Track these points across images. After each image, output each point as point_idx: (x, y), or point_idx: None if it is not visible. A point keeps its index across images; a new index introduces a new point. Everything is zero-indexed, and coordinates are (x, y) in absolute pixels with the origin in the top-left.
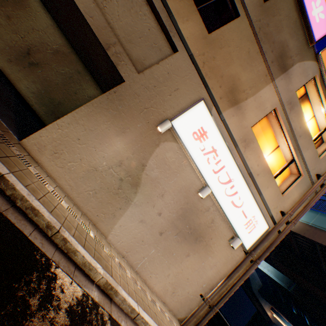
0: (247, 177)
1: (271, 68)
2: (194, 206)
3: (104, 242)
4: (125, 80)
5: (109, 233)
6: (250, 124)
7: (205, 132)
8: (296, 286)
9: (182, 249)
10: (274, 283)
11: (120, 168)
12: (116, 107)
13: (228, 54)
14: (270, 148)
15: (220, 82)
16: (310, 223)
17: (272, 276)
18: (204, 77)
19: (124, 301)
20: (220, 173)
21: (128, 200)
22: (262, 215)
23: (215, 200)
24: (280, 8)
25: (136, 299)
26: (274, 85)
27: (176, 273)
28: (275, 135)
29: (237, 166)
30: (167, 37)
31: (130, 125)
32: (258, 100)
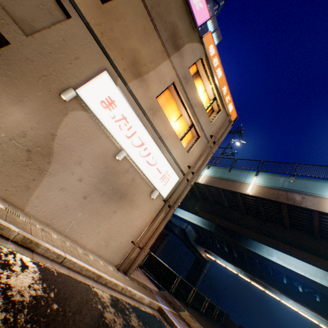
0: (158, 141)
1: (167, 46)
2: (114, 169)
3: (20, 213)
4: (11, 43)
5: (26, 205)
6: (155, 95)
7: (113, 101)
8: (215, 225)
9: (109, 208)
10: (202, 229)
11: (25, 139)
12: (6, 72)
13: (126, 28)
14: (176, 117)
15: (122, 54)
16: (217, 176)
17: (200, 224)
18: (104, 48)
19: (48, 250)
20: (134, 138)
21: (42, 171)
22: (173, 170)
23: (132, 162)
24: None
25: (63, 250)
26: (171, 61)
27: (107, 229)
28: (179, 106)
29: (148, 131)
30: None
31: (28, 93)
32: (159, 74)
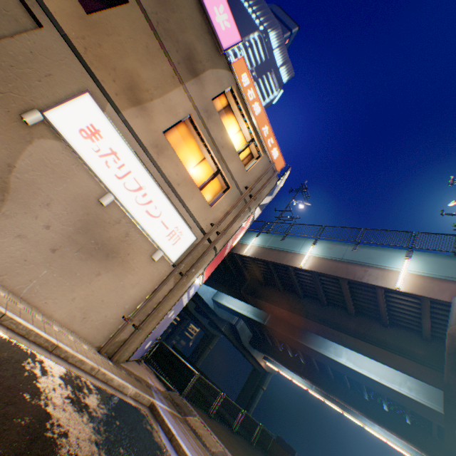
0: (166, 187)
1: (180, 70)
2: (99, 217)
3: None
4: None
5: None
6: (162, 129)
7: (98, 131)
8: (271, 317)
9: (89, 268)
10: (254, 323)
11: None
12: None
13: (120, 44)
14: (197, 160)
15: (114, 76)
16: (267, 246)
17: (251, 315)
18: (89, 66)
19: None
20: (127, 180)
21: None
22: (187, 226)
23: (125, 210)
24: (182, 6)
25: (6, 307)
26: (185, 89)
27: (86, 296)
28: (201, 147)
29: (148, 173)
30: (25, 6)
31: None
32: (168, 103)
